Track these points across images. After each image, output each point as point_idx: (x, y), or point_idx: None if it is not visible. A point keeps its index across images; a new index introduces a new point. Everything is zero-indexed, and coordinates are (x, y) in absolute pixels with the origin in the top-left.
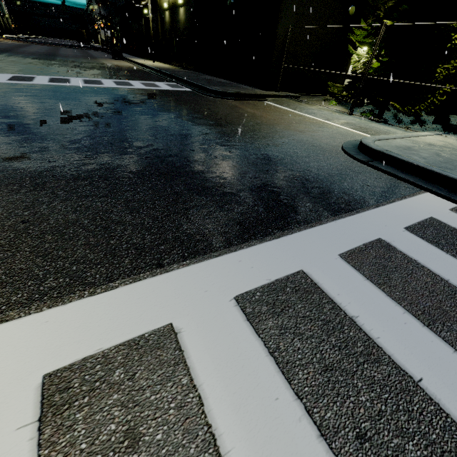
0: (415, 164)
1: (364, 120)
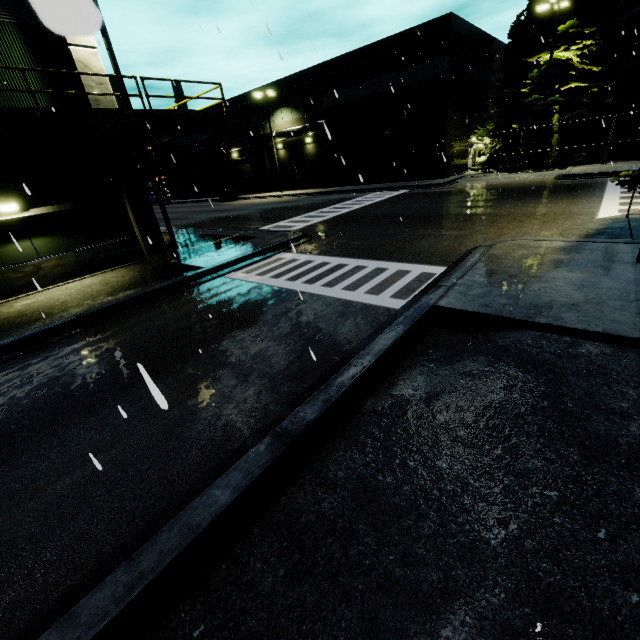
0: (597, 173)
1: (529, 173)
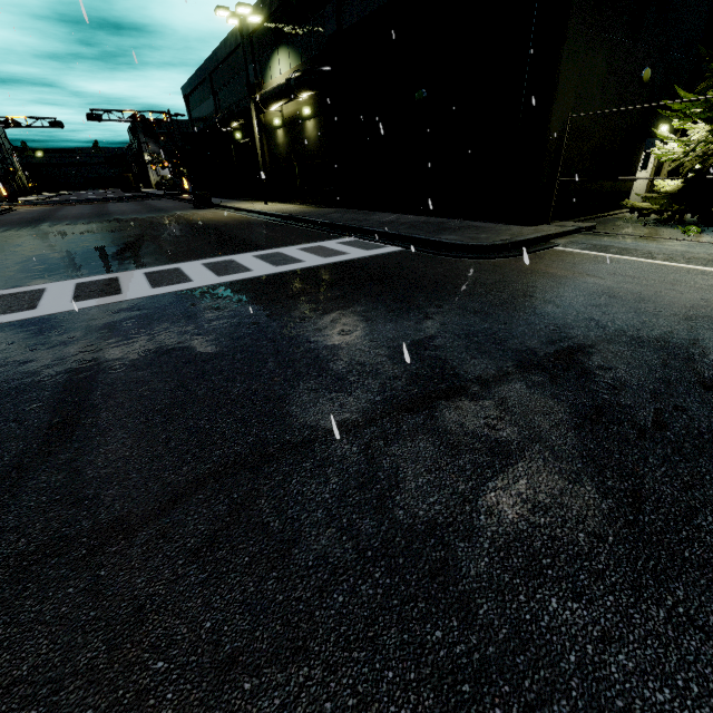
0: None
1: None
